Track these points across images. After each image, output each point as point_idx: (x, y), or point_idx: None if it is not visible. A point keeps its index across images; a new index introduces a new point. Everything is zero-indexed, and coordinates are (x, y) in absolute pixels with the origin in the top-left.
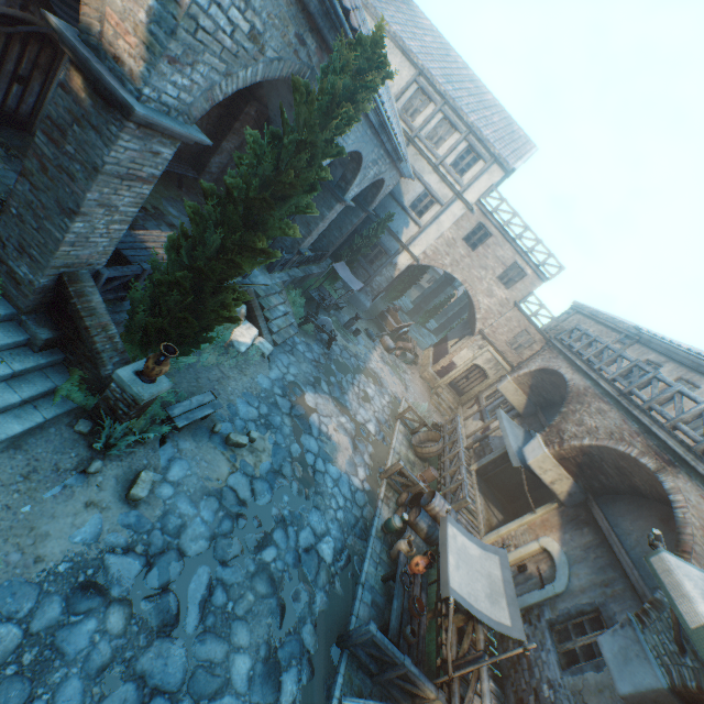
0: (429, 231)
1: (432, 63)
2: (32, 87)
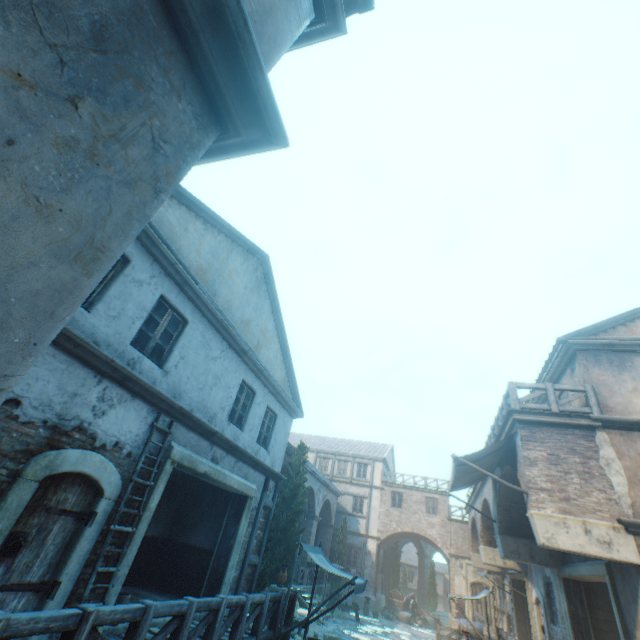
0: (372, 515)
1: (320, 445)
2: None
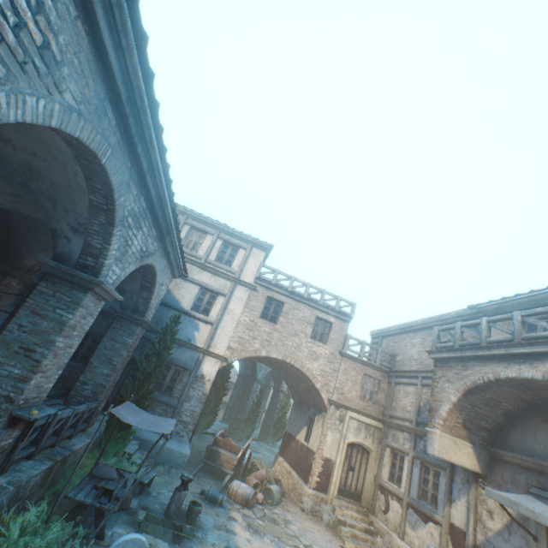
0: (224, 323)
1: None
2: None
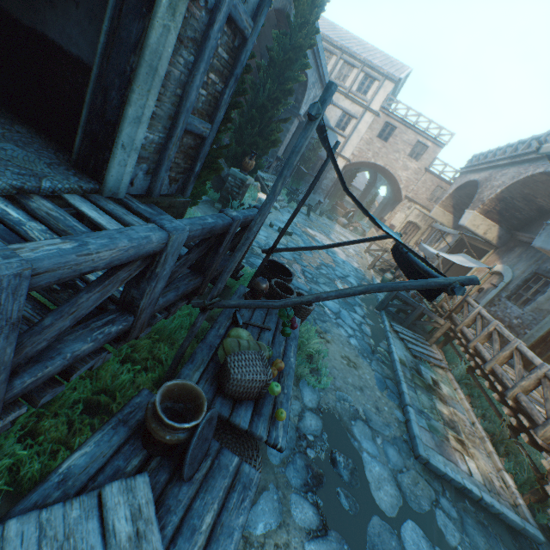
0: (352, 139)
1: (328, 32)
2: None
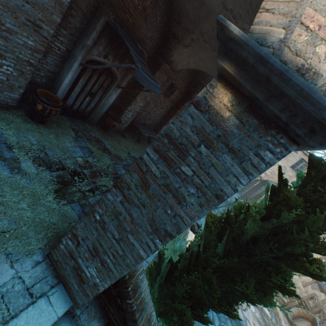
0: None
1: None
2: (95, 98)
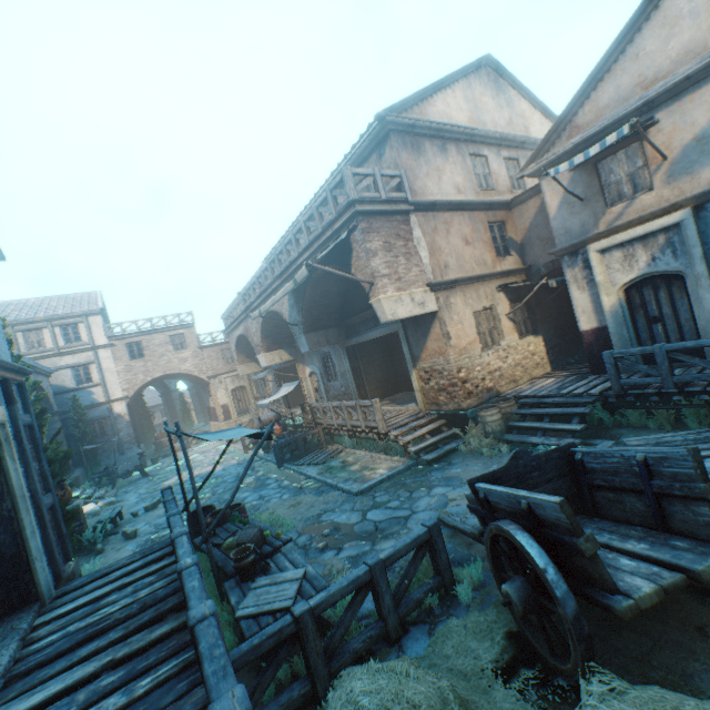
0: (109, 379)
1: None
2: None
